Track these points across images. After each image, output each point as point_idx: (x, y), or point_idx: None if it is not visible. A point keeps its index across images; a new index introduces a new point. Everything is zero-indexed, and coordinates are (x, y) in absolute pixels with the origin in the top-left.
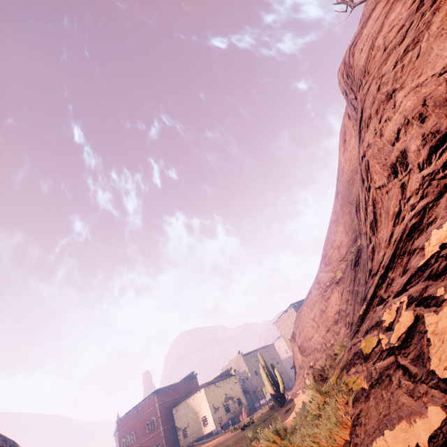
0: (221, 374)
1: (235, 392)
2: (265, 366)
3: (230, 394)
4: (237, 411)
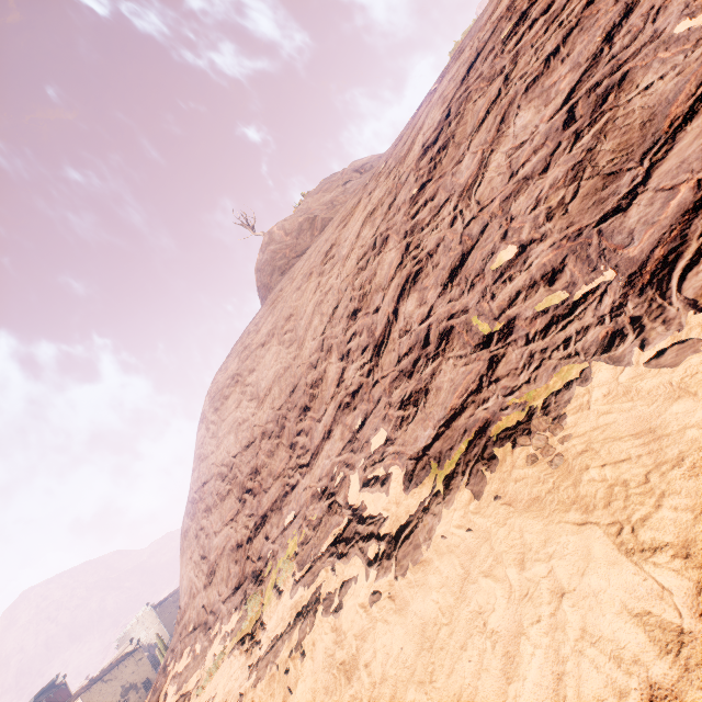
0: (115, 655)
1: (140, 673)
2: (164, 647)
3: (132, 682)
4: (143, 701)
